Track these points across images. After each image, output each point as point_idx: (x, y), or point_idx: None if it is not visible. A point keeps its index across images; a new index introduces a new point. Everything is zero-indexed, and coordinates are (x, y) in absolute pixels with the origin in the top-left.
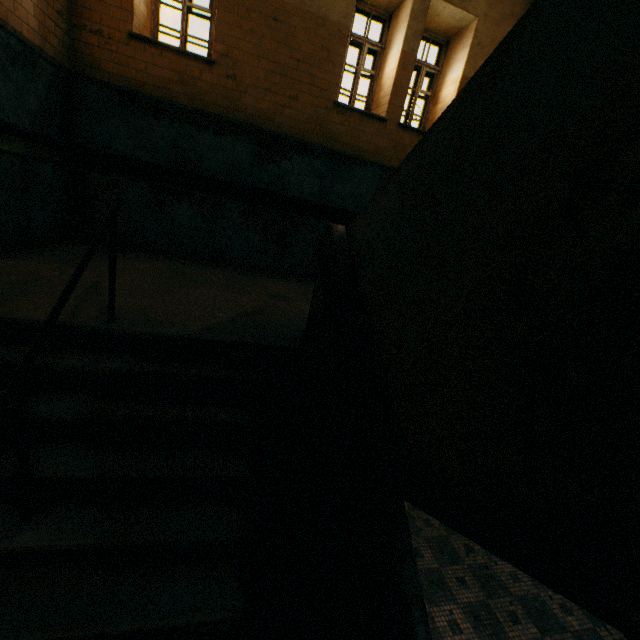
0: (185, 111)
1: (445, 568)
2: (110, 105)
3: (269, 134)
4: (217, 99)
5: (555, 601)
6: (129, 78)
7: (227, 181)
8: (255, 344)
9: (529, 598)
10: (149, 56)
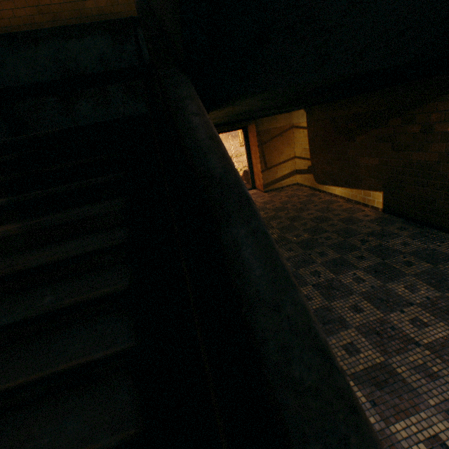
0: (50, 31)
1: (346, 255)
2: (3, 50)
3: (114, 21)
4: (69, 14)
5: (443, 247)
6: (7, 27)
7: (103, 72)
8: (119, 118)
9: (420, 251)
10: (11, 4)
